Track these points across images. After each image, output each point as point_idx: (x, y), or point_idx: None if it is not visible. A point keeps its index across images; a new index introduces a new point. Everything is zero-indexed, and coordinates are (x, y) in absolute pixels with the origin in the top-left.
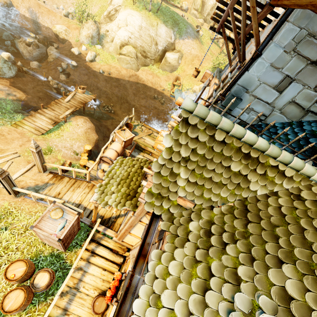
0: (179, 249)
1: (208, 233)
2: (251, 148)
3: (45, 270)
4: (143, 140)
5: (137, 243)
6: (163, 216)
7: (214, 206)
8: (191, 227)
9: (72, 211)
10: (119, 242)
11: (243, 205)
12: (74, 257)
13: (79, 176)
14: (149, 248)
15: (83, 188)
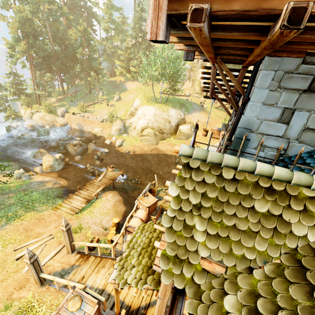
0: None
1: (254, 313)
2: (271, 180)
3: None
4: (168, 204)
5: None
6: (187, 290)
7: (253, 267)
8: (227, 304)
9: (92, 299)
10: None
11: (295, 260)
12: None
13: (105, 253)
14: None
15: (108, 267)
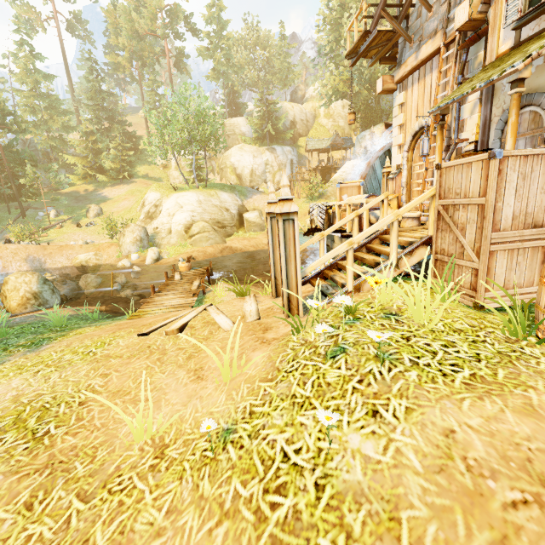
0: None
1: None
2: None
3: None
4: None
5: None
6: None
7: None
8: None
9: None
10: None
11: None
12: None
13: None
14: None
15: None
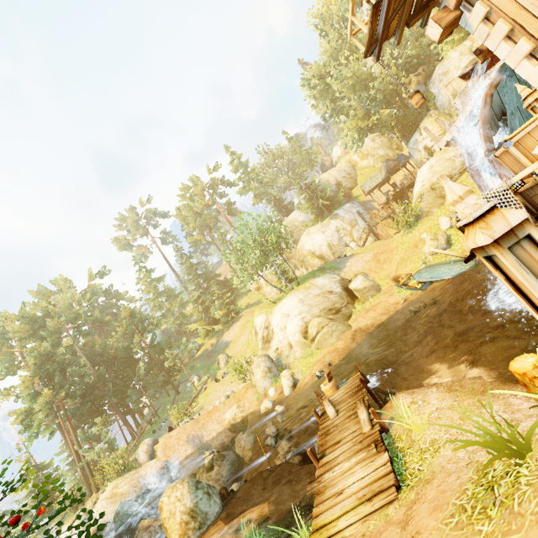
0: None
1: None
2: None
3: None
4: None
5: None
6: None
7: None
8: None
9: None
10: None
11: None
12: None
13: None
14: None
15: None
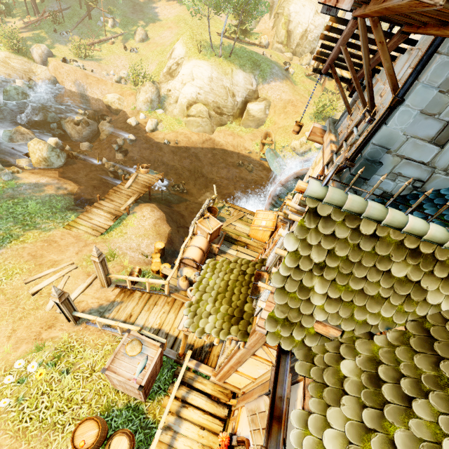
0: (333, 408)
1: (375, 379)
2: (419, 241)
3: (122, 432)
4: (233, 228)
5: (247, 386)
6: (295, 352)
7: (373, 332)
8: (345, 369)
9: (153, 342)
10: (219, 384)
11: (423, 329)
12: (158, 409)
13: (152, 287)
14: (284, 405)
15: (162, 305)
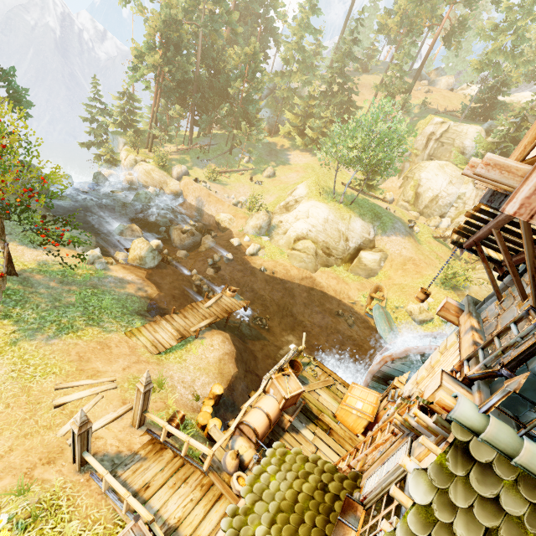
0: None
1: None
2: None
3: None
4: (316, 397)
5: None
6: None
7: None
8: None
9: None
10: None
11: None
12: None
13: (189, 448)
14: None
15: (193, 486)
